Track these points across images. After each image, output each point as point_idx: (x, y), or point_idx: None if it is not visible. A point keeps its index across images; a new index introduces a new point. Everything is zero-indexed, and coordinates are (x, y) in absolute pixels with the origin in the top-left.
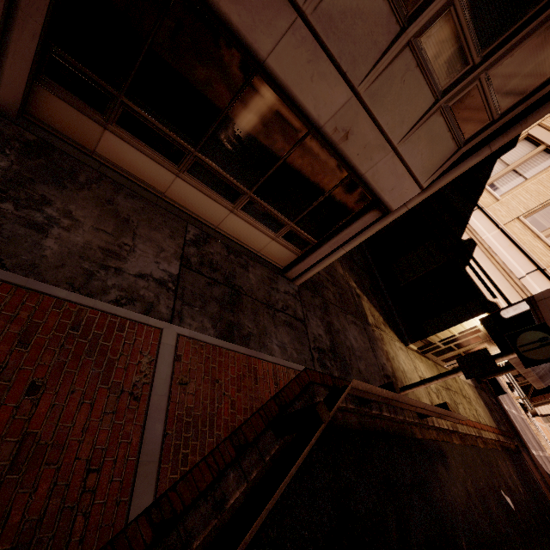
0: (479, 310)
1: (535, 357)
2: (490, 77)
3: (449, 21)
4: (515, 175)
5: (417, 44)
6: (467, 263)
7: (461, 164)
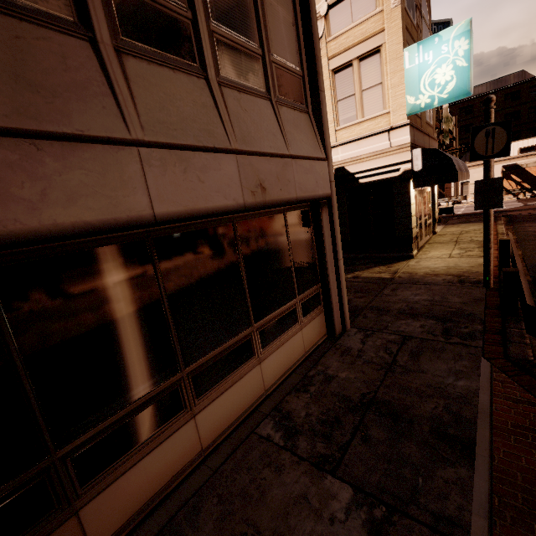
0: (405, 185)
1: (502, 145)
2: (275, 55)
3: (222, 45)
4: None
5: (223, 79)
6: (356, 179)
7: (322, 119)
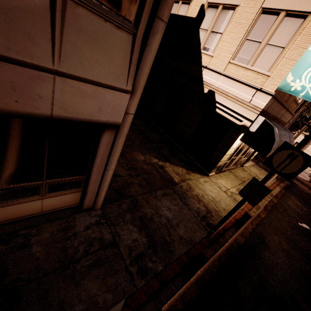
0: (237, 134)
1: (291, 171)
2: None
3: None
4: (214, 35)
5: None
6: (215, 107)
7: (145, 51)
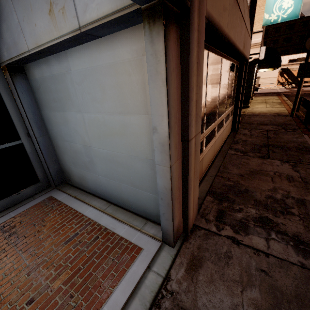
0: (253, 67)
1: None
2: None
3: None
4: None
5: None
6: None
7: (254, 16)
